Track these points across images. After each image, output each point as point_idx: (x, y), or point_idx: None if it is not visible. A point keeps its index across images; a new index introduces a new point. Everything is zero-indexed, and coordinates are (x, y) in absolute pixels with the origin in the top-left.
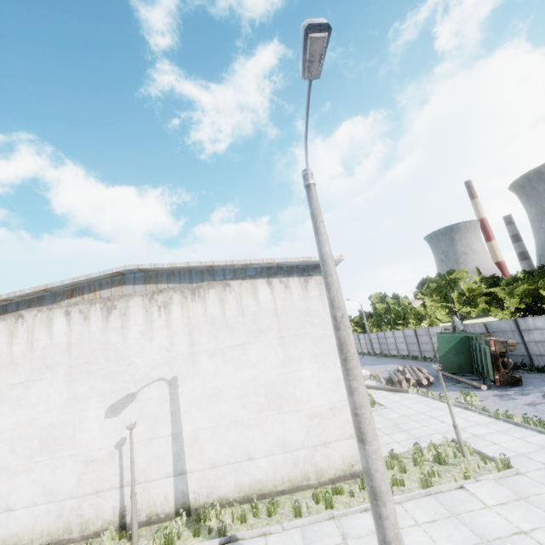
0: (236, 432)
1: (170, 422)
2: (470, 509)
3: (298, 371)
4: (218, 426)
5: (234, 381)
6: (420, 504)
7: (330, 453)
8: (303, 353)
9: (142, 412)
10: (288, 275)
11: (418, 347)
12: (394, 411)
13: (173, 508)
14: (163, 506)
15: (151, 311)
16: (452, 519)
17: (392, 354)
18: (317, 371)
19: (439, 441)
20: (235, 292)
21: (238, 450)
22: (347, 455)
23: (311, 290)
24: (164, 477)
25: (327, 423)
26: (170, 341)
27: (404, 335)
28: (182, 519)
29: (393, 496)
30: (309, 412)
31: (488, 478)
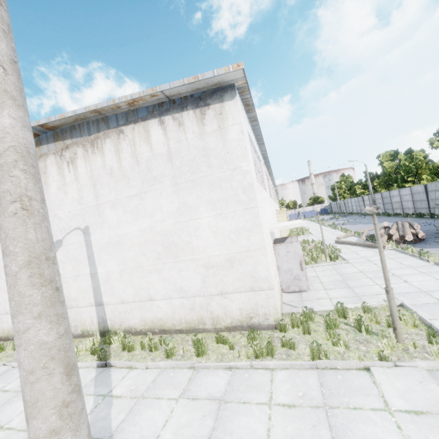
0: (138, 276)
1: (88, 264)
2: (356, 405)
3: (194, 220)
4: (124, 269)
5: (134, 230)
6: (294, 377)
7: (227, 303)
8: (199, 201)
9: (68, 255)
10: (181, 109)
11: (427, 204)
12: (354, 266)
13: (97, 329)
14: (90, 326)
15: (62, 167)
16: (318, 412)
17: (395, 213)
18: (214, 220)
19: (381, 304)
20: (128, 139)
21: (141, 292)
22: (245, 307)
23: (208, 124)
24: (89, 305)
25: (224, 274)
26: (80, 194)
27: (412, 193)
28: (96, 338)
29: (274, 358)
30: (205, 262)
31: (418, 365)
